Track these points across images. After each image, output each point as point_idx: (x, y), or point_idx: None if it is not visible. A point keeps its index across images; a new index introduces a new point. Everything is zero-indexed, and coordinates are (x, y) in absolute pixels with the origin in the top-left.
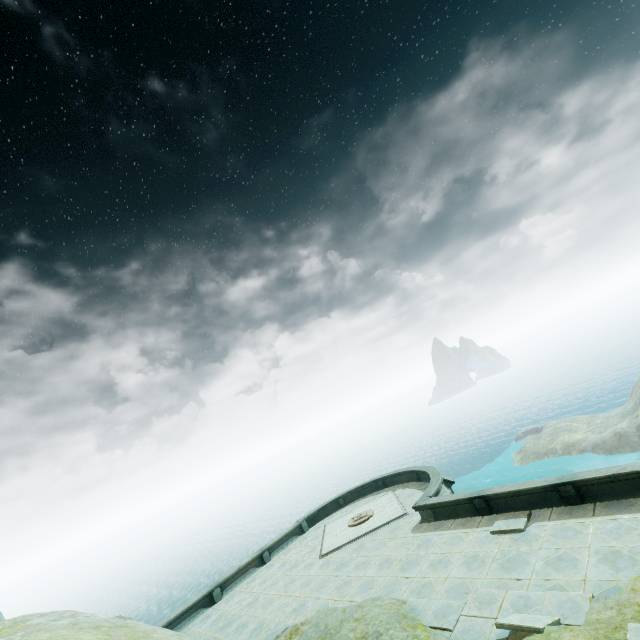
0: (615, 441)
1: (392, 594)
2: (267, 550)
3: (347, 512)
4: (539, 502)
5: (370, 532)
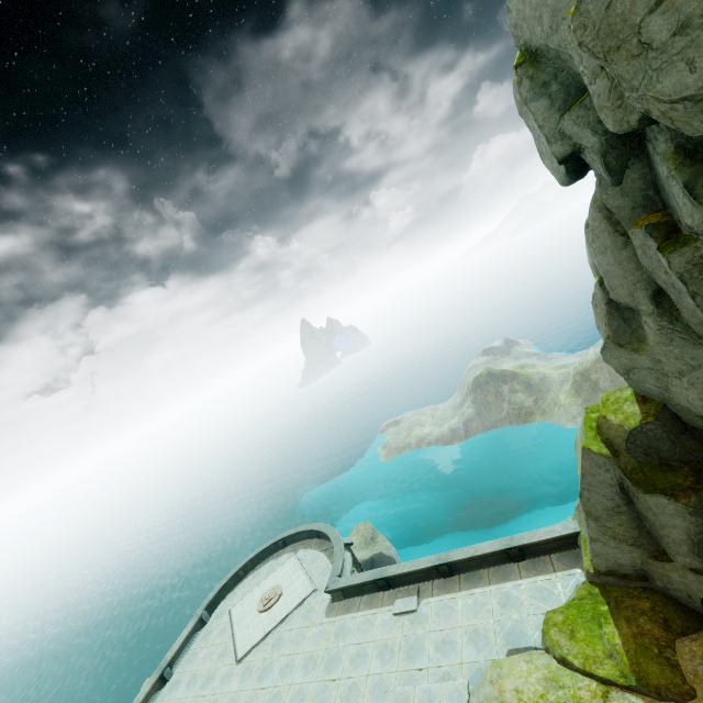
0: (450, 435)
1: None
2: (168, 666)
3: (251, 587)
4: (424, 576)
5: (284, 619)
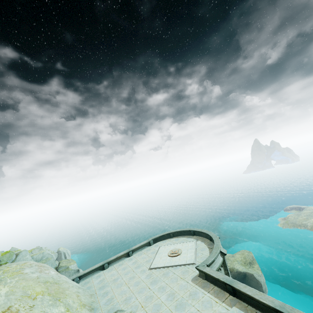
0: None
1: None
2: (131, 251)
3: (172, 243)
4: (264, 309)
5: (174, 266)
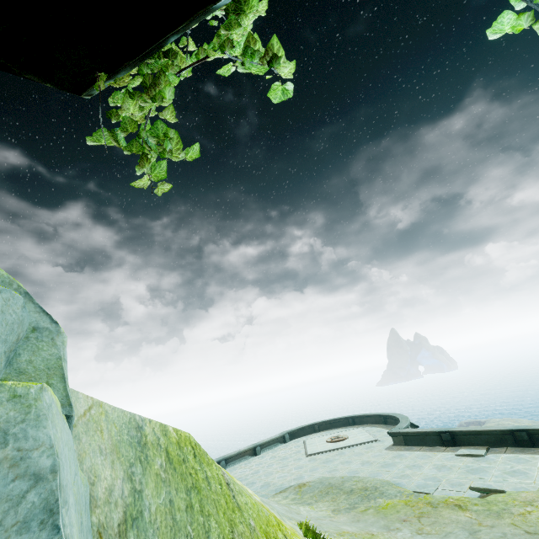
0: None
1: (377, 477)
2: (259, 446)
3: (322, 435)
4: (496, 442)
5: (347, 447)
